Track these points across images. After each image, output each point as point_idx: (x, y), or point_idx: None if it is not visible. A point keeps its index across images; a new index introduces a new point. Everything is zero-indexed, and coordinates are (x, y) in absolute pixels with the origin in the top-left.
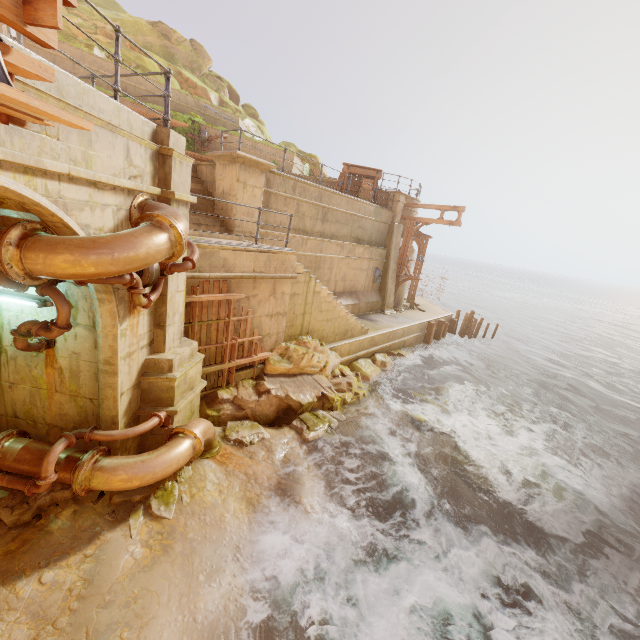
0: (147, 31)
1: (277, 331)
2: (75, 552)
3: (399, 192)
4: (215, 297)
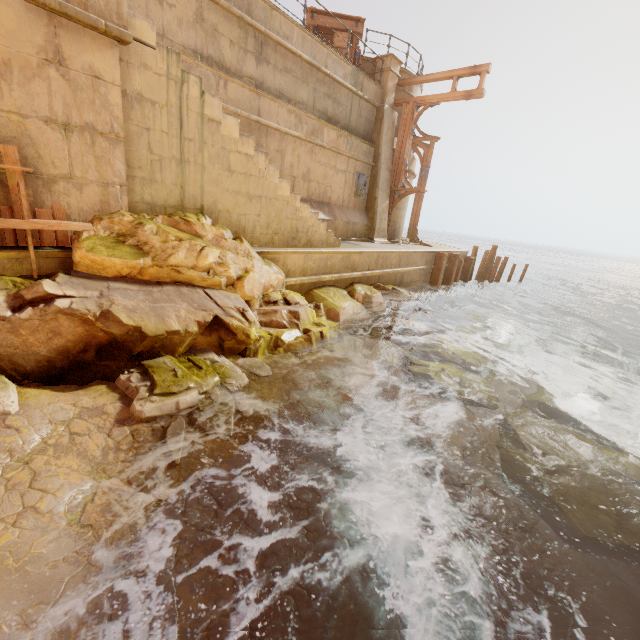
0: None
1: (100, 178)
2: None
3: (390, 54)
4: None
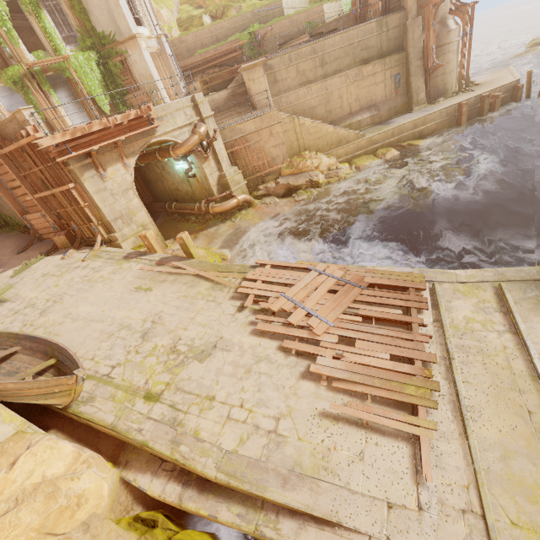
0: None
1: (282, 153)
2: (213, 227)
3: None
4: (240, 147)
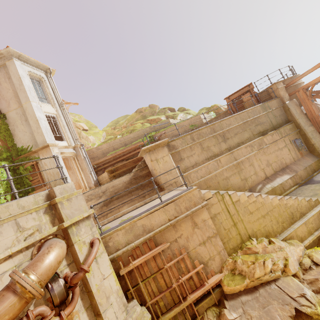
0: (135, 115)
1: (217, 251)
2: None
3: (273, 84)
4: (145, 257)
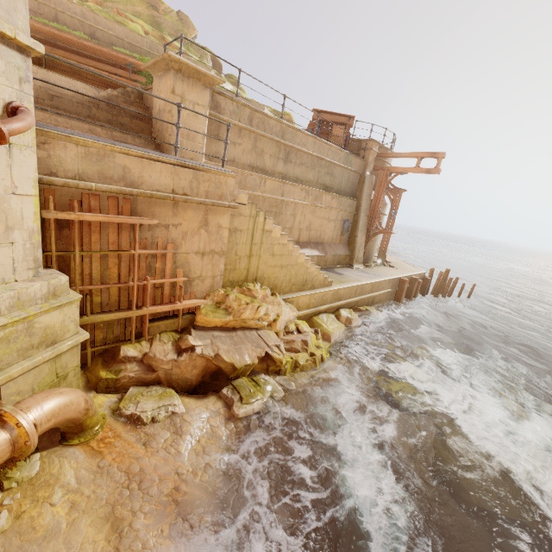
0: (136, 2)
1: (212, 274)
2: None
3: (372, 139)
4: (107, 217)
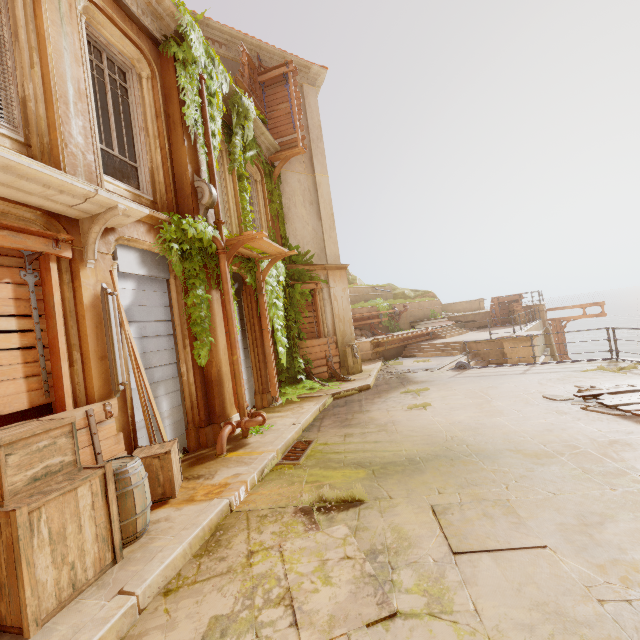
0: None
1: None
2: None
3: (541, 304)
4: None
